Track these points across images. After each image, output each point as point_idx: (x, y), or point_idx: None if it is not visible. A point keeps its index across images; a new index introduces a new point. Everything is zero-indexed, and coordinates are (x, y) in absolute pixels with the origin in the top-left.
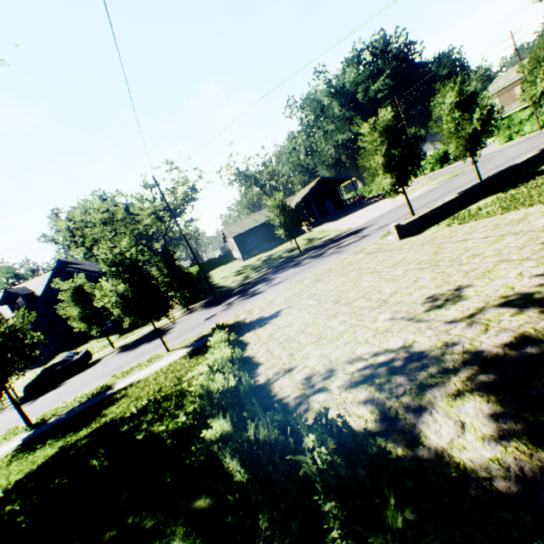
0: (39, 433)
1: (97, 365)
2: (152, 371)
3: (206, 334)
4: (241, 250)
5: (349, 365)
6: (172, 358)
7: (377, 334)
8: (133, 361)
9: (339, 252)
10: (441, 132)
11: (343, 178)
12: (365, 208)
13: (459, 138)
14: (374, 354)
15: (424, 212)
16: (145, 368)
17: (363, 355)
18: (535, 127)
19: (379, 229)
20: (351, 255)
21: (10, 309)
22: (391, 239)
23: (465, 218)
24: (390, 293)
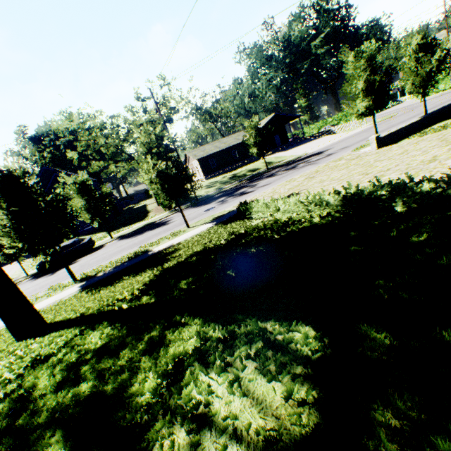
0: (96, 281)
1: (104, 248)
2: (186, 237)
3: (222, 215)
4: (204, 171)
5: None
6: (200, 229)
7: None
8: (149, 239)
9: (314, 164)
10: (402, 70)
11: (294, 115)
12: (311, 142)
13: (417, 76)
14: None
15: (396, 129)
16: (175, 238)
17: None
18: (448, 86)
19: (342, 149)
20: (331, 163)
21: None
22: (366, 150)
23: (436, 131)
24: (431, 157)
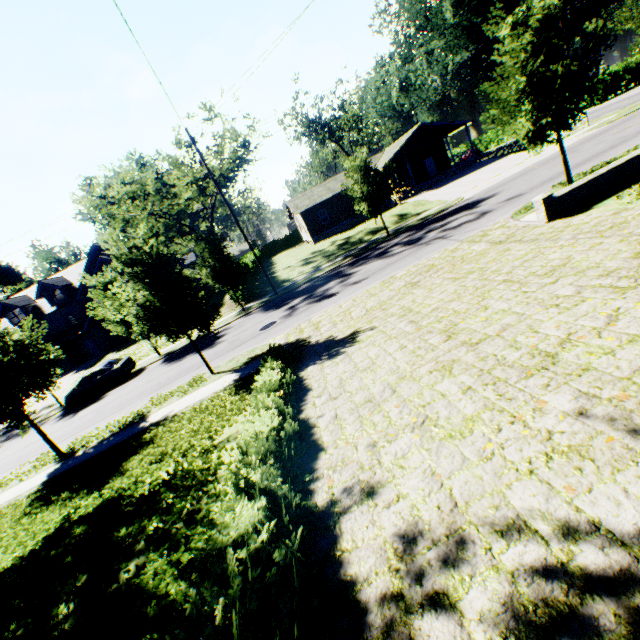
0: (64, 470)
1: (139, 377)
2: (190, 402)
3: (260, 355)
4: (311, 230)
5: (501, 543)
6: (216, 386)
7: (556, 455)
8: (174, 380)
9: (445, 238)
10: (639, 28)
11: (454, 123)
12: (483, 169)
13: None
14: (563, 530)
15: (595, 175)
16: (184, 396)
17: (532, 519)
18: None
19: (508, 203)
20: (465, 244)
21: (49, 303)
22: (531, 219)
23: None
24: (559, 339)
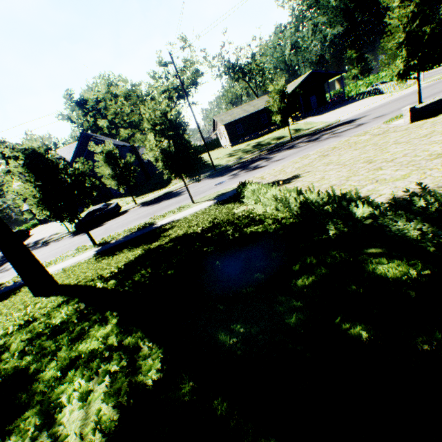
0: (107, 248)
1: (127, 214)
2: (186, 214)
3: (225, 192)
4: (230, 137)
5: None
6: (201, 207)
7: None
8: (160, 210)
9: (337, 137)
10: None
11: (334, 72)
12: (351, 104)
13: None
14: None
15: (441, 97)
16: (178, 213)
17: None
18: None
19: (376, 119)
20: (354, 137)
21: None
22: (398, 123)
23: None
24: None
